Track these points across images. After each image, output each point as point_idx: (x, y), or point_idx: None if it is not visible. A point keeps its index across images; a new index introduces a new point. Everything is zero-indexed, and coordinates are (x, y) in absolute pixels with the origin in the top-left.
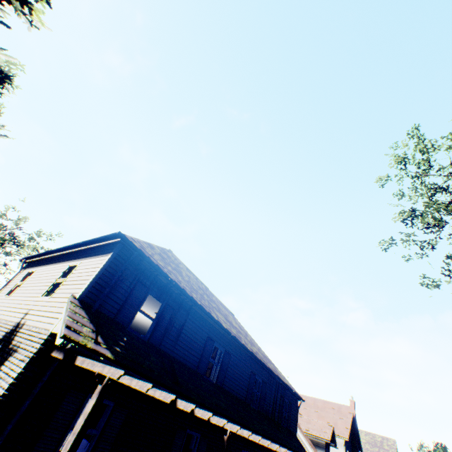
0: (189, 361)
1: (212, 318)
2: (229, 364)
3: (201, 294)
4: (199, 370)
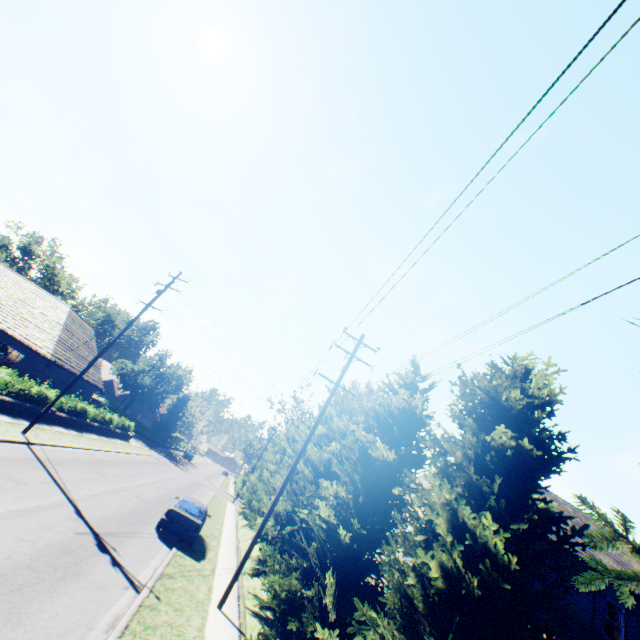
0: (579, 614)
1: (592, 568)
2: (638, 626)
3: (569, 531)
4: (595, 627)
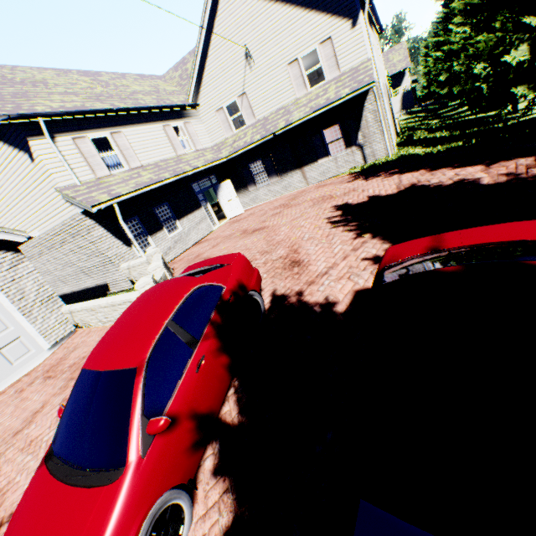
0: None
1: None
2: None
3: None
4: None
